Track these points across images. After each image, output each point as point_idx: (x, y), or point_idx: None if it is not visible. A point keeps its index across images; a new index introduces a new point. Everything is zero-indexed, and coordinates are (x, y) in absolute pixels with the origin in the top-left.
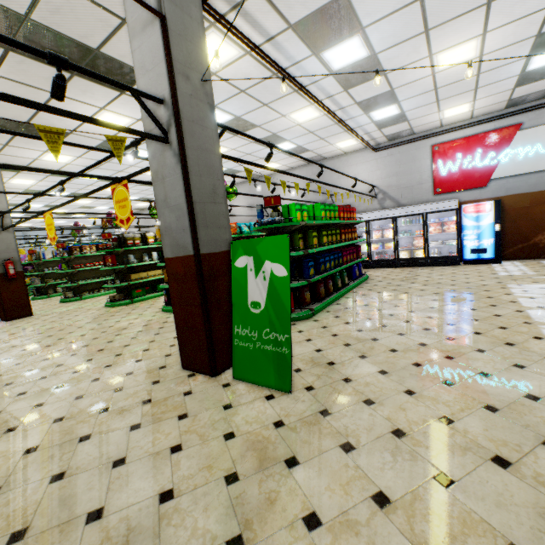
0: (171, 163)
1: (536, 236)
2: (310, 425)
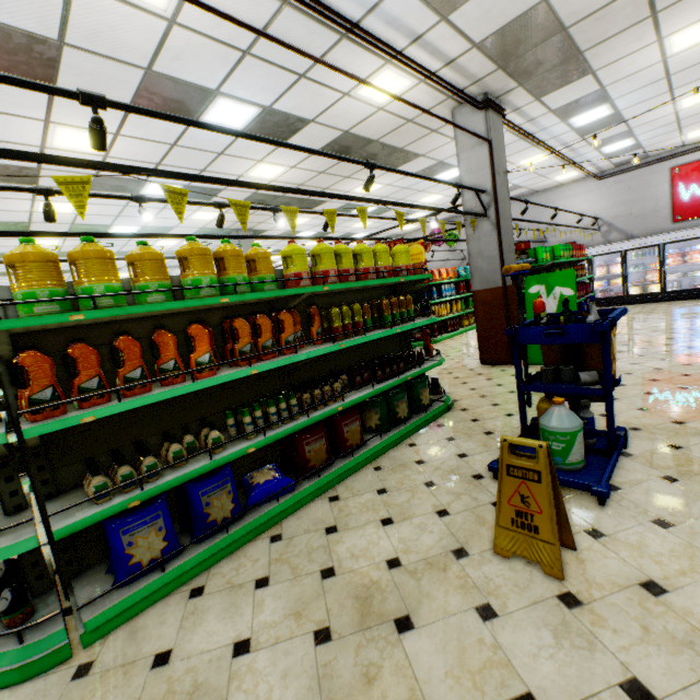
0: (488, 229)
1: None
2: None
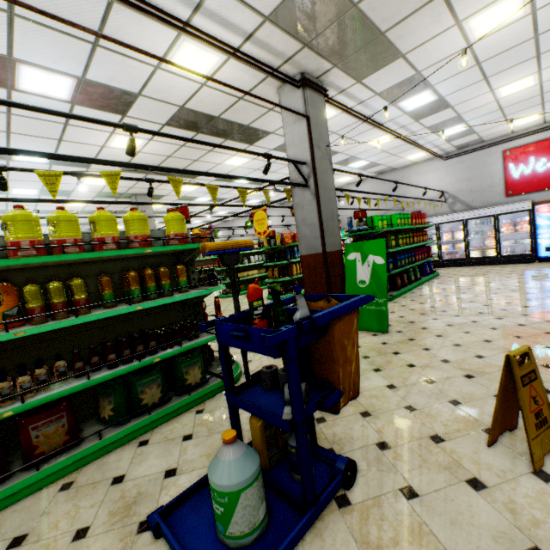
0: (309, 198)
1: None
2: (403, 343)
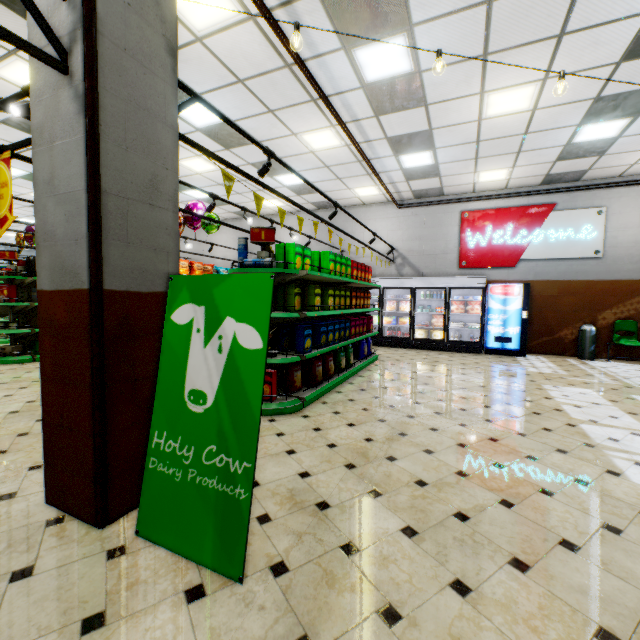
0: (68, 111)
1: (561, 329)
2: None
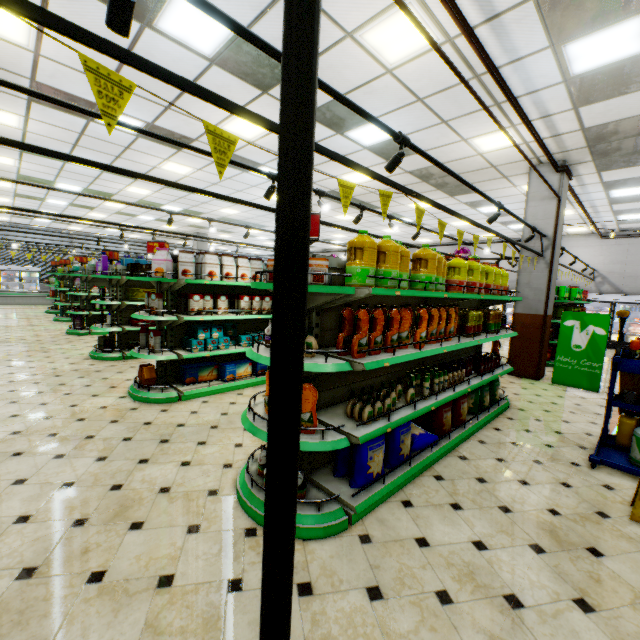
0: (540, 266)
1: None
2: None
